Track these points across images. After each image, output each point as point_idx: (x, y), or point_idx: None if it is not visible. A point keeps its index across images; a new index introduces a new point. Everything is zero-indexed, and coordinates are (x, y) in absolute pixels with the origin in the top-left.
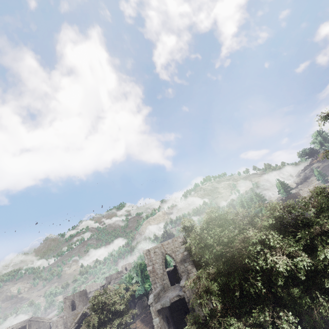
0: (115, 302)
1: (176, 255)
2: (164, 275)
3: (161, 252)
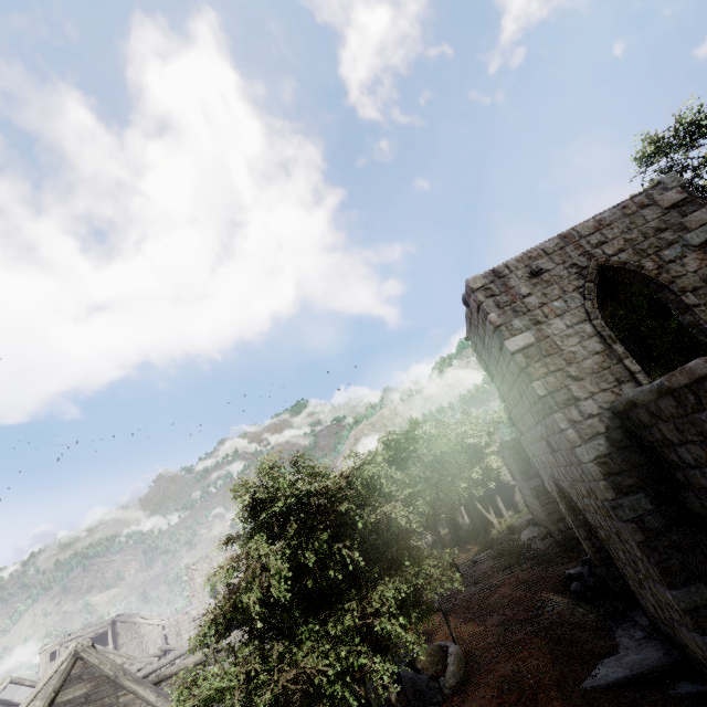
0: (367, 494)
1: (667, 261)
2: (621, 356)
3: (567, 266)
